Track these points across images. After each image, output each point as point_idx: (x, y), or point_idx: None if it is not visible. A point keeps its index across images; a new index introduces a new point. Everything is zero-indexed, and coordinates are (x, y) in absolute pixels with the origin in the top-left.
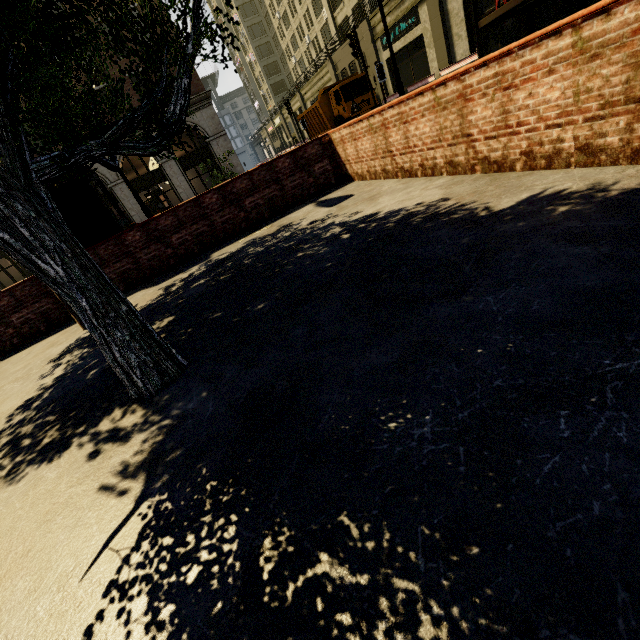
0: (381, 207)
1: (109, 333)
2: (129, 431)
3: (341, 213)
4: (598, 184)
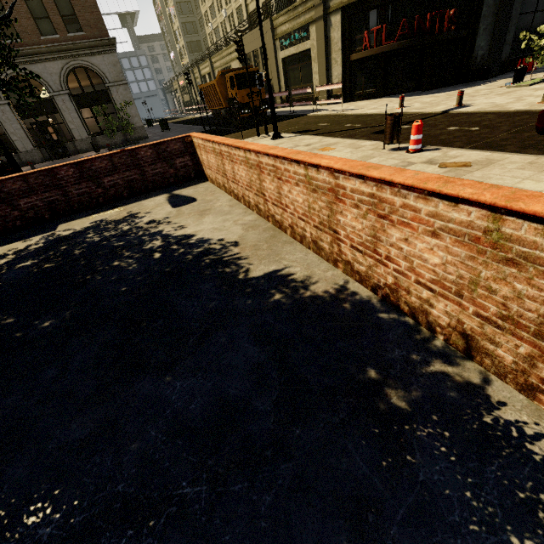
0: (199, 229)
1: None
2: None
3: (174, 221)
4: (309, 278)
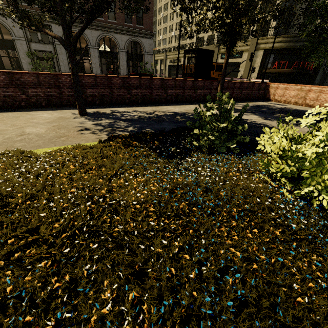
0: None
1: None
2: None
3: (297, 108)
4: None
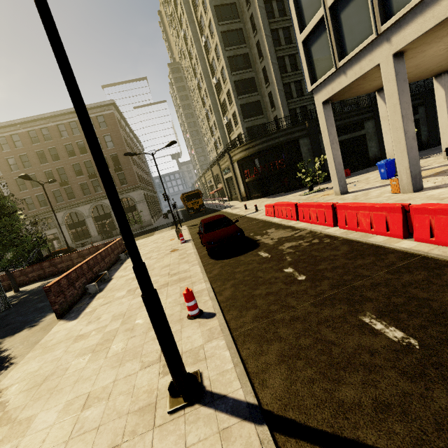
0: None
1: None
2: None
3: None
4: None
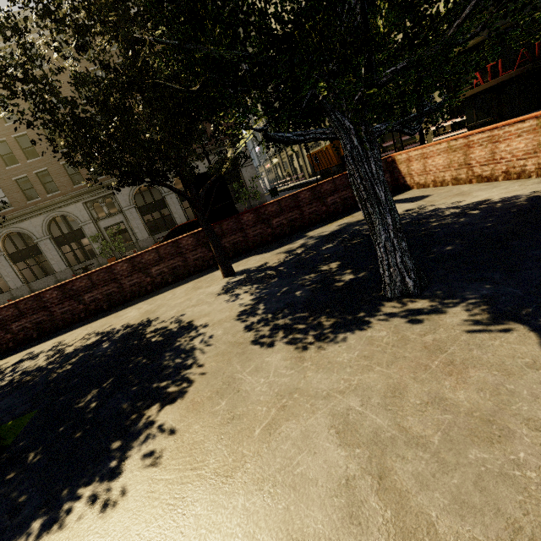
0: (486, 197)
1: (398, 243)
2: (433, 308)
3: (437, 203)
4: None
